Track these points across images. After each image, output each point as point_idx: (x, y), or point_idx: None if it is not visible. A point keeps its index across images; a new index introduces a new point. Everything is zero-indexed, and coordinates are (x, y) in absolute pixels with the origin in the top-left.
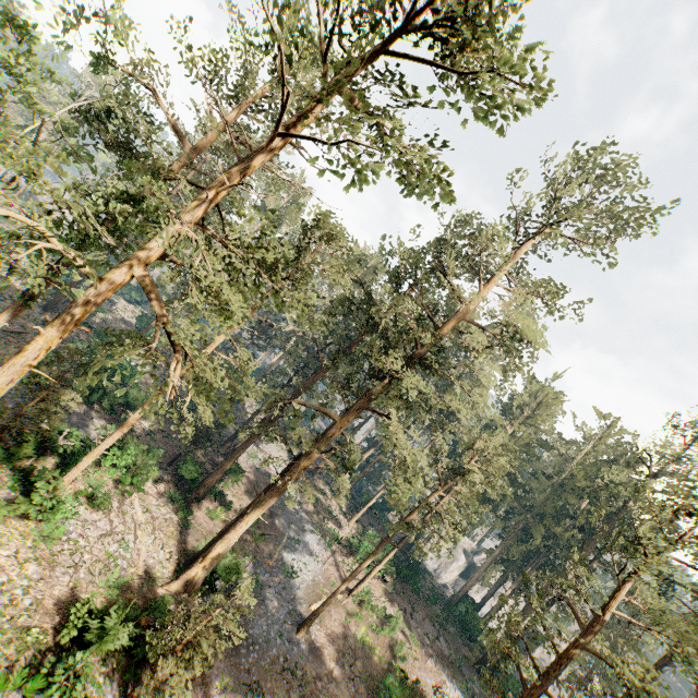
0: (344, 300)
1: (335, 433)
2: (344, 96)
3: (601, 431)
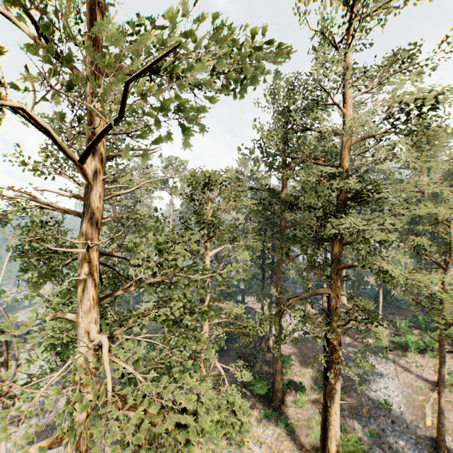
0: (255, 210)
1: (335, 302)
2: (86, 46)
3: None
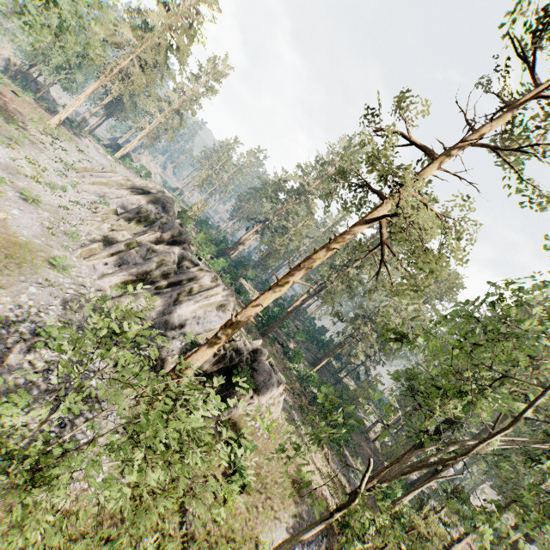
0: None
1: None
2: None
3: None
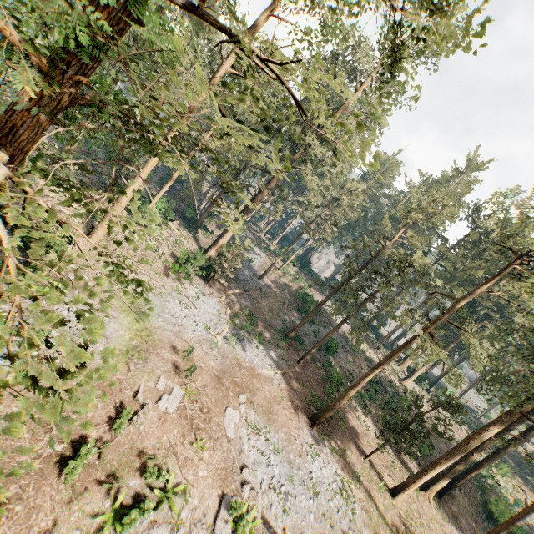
0: None
1: (274, 181)
2: None
3: (419, 184)
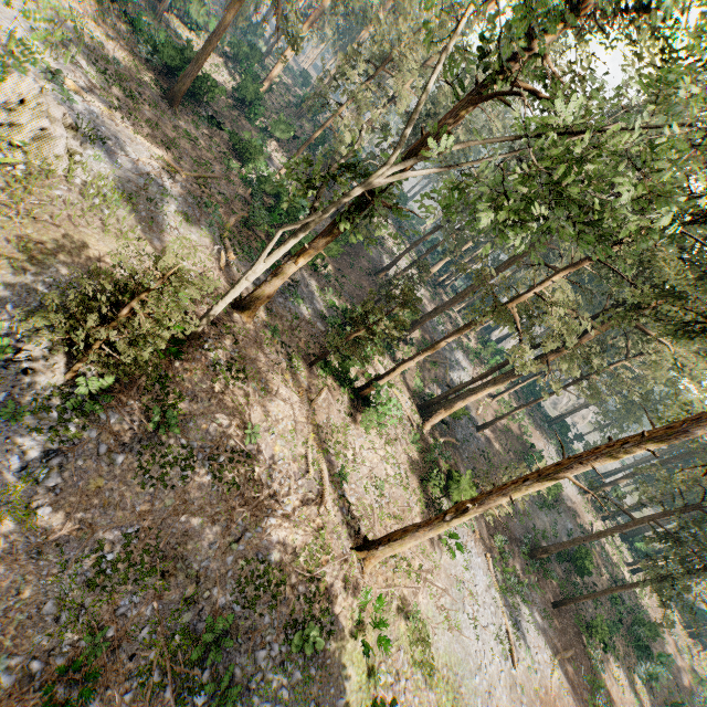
0: None
1: (588, 337)
2: None
3: None
